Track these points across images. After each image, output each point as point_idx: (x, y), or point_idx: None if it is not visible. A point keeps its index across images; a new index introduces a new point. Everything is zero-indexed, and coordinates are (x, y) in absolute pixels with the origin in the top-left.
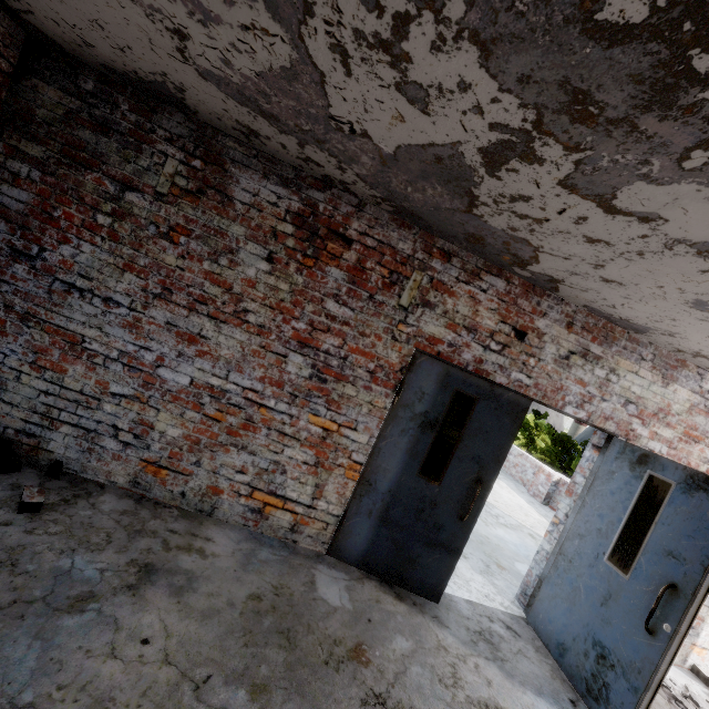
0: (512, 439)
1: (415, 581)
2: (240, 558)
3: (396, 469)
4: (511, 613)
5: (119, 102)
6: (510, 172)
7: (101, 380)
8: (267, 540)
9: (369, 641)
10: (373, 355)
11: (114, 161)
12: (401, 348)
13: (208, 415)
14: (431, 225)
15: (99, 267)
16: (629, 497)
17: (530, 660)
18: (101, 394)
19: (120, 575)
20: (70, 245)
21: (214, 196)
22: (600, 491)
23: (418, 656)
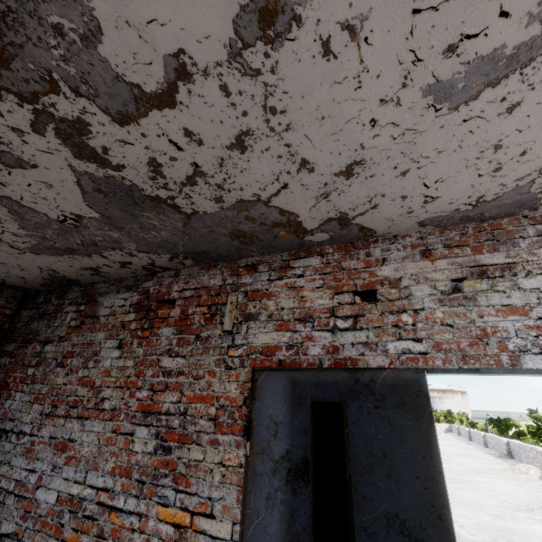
0: (434, 454)
1: None
2: None
3: None
4: None
5: (52, 299)
6: (109, 153)
7: None
8: None
9: None
10: (212, 396)
11: (44, 331)
12: (237, 375)
13: (66, 541)
14: (217, 252)
15: (21, 408)
16: None
17: None
18: None
19: None
20: (11, 398)
21: (89, 321)
22: None
23: None
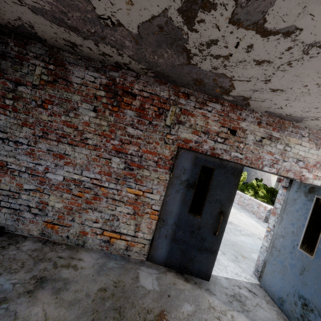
0: (236, 187)
1: (195, 270)
2: (97, 268)
3: (176, 211)
4: (251, 282)
5: (8, 42)
6: (200, 23)
7: (18, 183)
8: (113, 256)
9: (168, 309)
10: (156, 152)
11: (10, 72)
12: (170, 147)
13: (75, 195)
14: (175, 79)
15: (10, 126)
16: (307, 212)
17: (263, 309)
18: (19, 190)
19: (24, 285)
20: None
21: (62, 82)
22: (290, 210)
23: (197, 314)
